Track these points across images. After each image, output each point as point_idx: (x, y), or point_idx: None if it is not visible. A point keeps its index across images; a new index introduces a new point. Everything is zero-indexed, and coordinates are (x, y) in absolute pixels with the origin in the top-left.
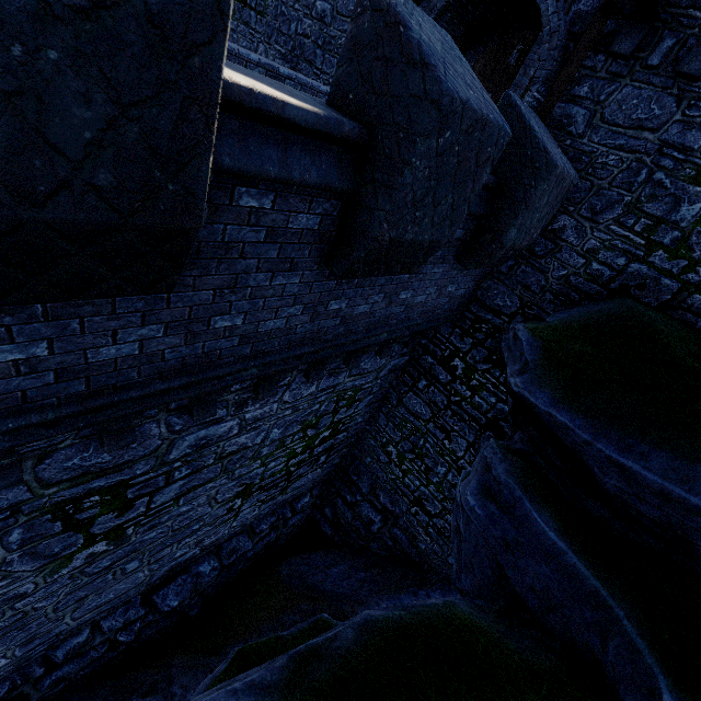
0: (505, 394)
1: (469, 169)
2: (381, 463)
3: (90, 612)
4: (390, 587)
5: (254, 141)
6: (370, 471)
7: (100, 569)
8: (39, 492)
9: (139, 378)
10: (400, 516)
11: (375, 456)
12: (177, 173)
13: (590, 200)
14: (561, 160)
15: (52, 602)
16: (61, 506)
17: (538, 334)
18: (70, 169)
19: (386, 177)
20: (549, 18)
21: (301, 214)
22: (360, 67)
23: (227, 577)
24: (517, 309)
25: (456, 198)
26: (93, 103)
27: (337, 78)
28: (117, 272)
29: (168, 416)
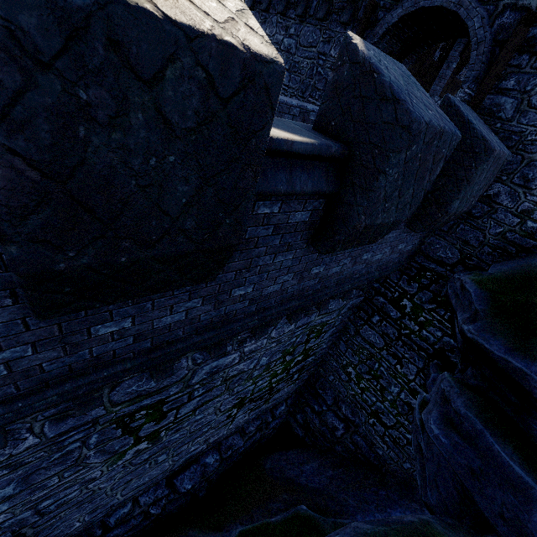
0: (450, 330)
1: (427, 167)
2: (342, 381)
3: (132, 491)
4: (354, 485)
5: (271, 170)
6: (333, 387)
7: (141, 460)
8: (110, 409)
9: (183, 335)
10: (359, 425)
11: (337, 375)
12: (232, 212)
13: (522, 171)
14: (496, 144)
15: (110, 484)
16: (122, 418)
17: (484, 286)
18: (171, 222)
19: (363, 182)
20: (475, 31)
21: (298, 212)
22: (341, 103)
23: (225, 467)
24: (458, 260)
25: (415, 189)
26: (190, 181)
27: (321, 110)
28: (185, 275)
29: (193, 354)
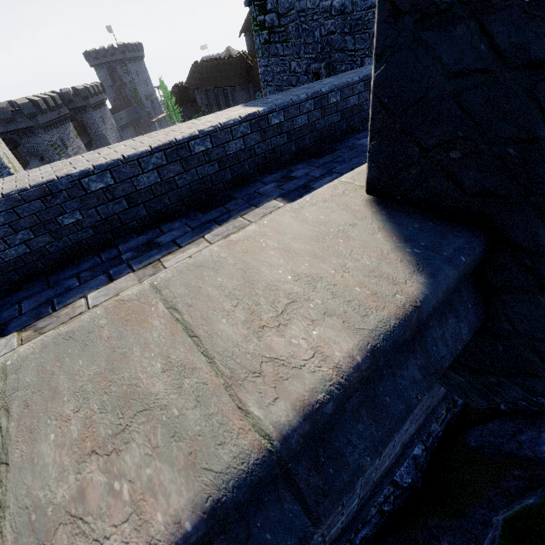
0: None
1: None
2: None
3: None
4: None
5: None
6: None
7: None
8: None
9: None
10: None
11: None
12: None
13: None
14: None
15: None
16: None
17: None
18: None
19: None
20: None
21: None
22: None
23: (429, 454)
24: None
25: None
26: None
27: None
28: None
29: None
